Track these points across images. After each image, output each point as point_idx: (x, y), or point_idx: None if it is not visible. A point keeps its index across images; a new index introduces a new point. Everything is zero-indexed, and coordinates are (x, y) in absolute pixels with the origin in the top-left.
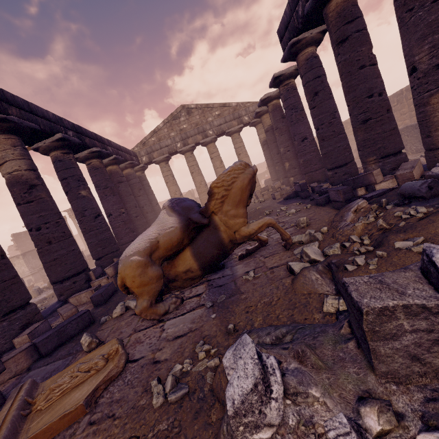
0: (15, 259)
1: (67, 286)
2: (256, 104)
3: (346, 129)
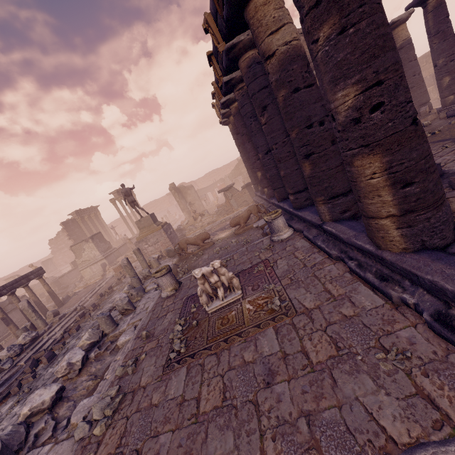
0: (84, 243)
1: (355, 198)
2: None
3: (426, 64)
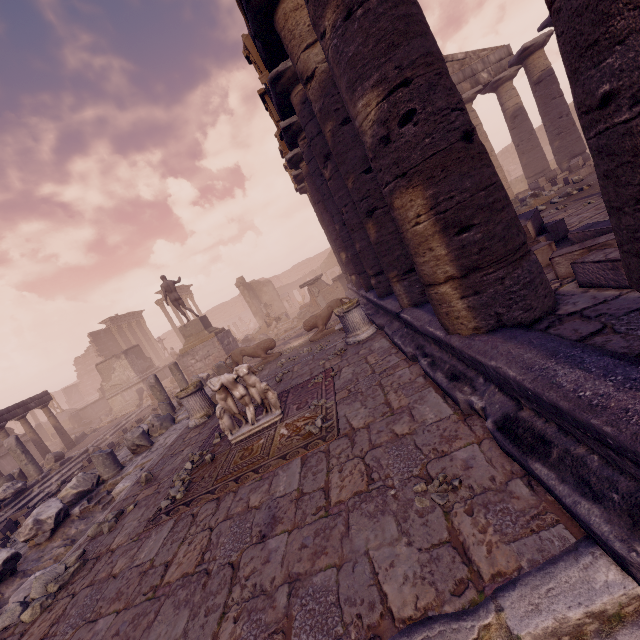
0: (114, 361)
1: None
2: (499, 49)
3: None
